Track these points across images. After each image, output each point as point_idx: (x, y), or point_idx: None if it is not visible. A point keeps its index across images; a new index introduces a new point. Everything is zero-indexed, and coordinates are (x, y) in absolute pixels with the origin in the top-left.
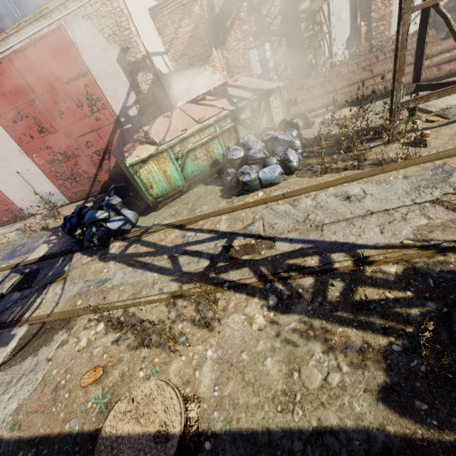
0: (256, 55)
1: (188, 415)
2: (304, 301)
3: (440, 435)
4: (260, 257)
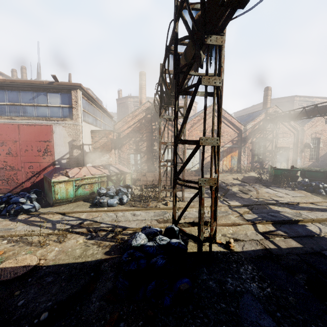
0: (133, 156)
1: (40, 262)
2: (99, 237)
3: (112, 256)
4: (92, 226)
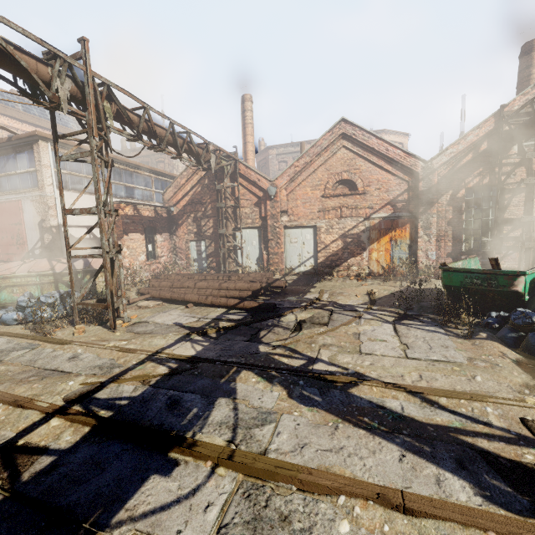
0: (195, 246)
1: None
2: None
3: None
4: None
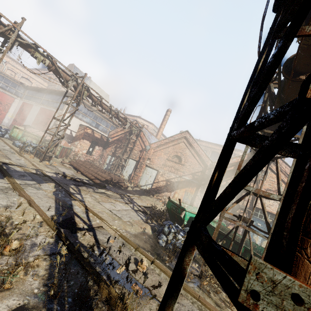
0: (110, 158)
1: None
2: None
3: None
4: None
